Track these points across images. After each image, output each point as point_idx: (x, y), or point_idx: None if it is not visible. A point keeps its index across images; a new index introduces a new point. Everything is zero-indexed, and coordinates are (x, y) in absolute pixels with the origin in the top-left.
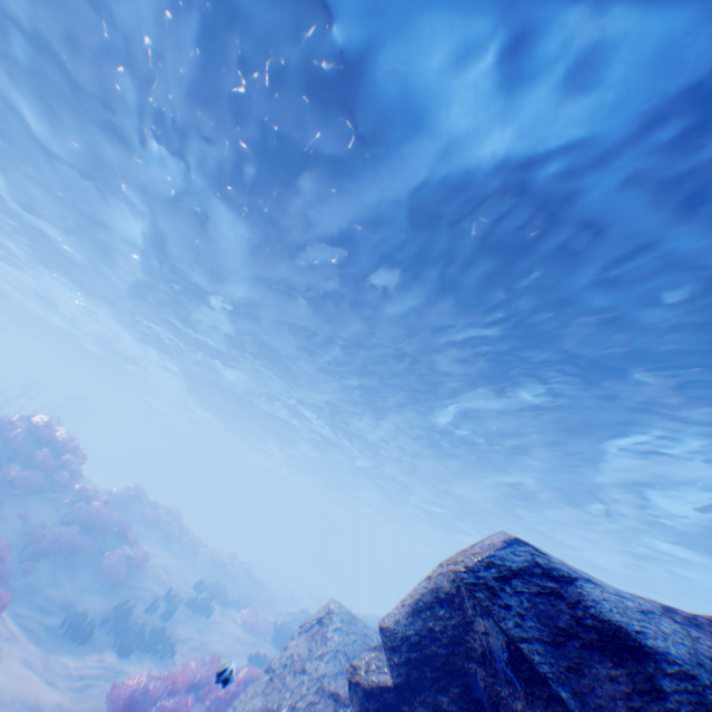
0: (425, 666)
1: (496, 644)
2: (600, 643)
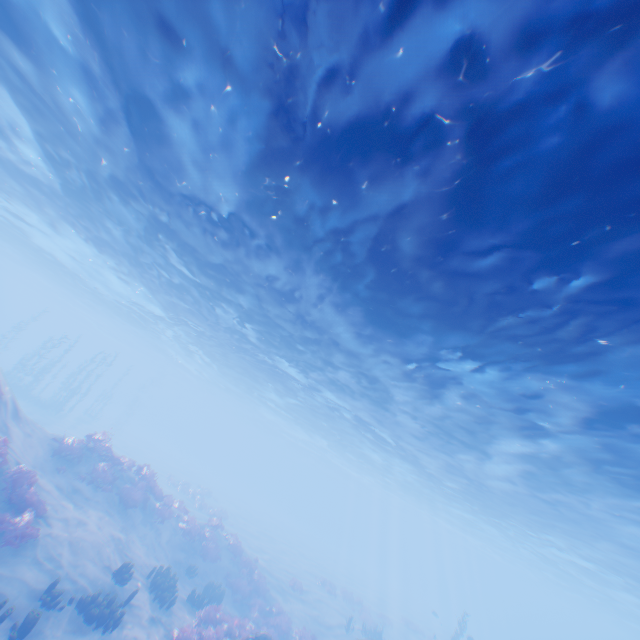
0: None
1: None
2: None
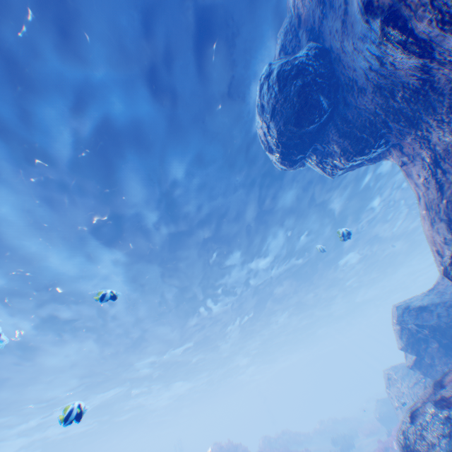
0: (413, 344)
1: (413, 326)
2: (419, 311)
